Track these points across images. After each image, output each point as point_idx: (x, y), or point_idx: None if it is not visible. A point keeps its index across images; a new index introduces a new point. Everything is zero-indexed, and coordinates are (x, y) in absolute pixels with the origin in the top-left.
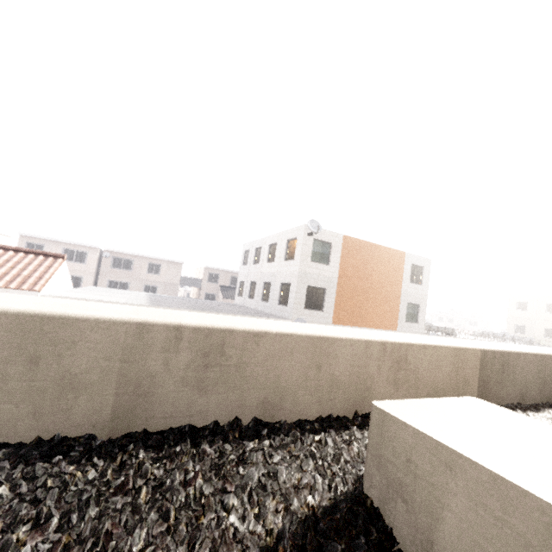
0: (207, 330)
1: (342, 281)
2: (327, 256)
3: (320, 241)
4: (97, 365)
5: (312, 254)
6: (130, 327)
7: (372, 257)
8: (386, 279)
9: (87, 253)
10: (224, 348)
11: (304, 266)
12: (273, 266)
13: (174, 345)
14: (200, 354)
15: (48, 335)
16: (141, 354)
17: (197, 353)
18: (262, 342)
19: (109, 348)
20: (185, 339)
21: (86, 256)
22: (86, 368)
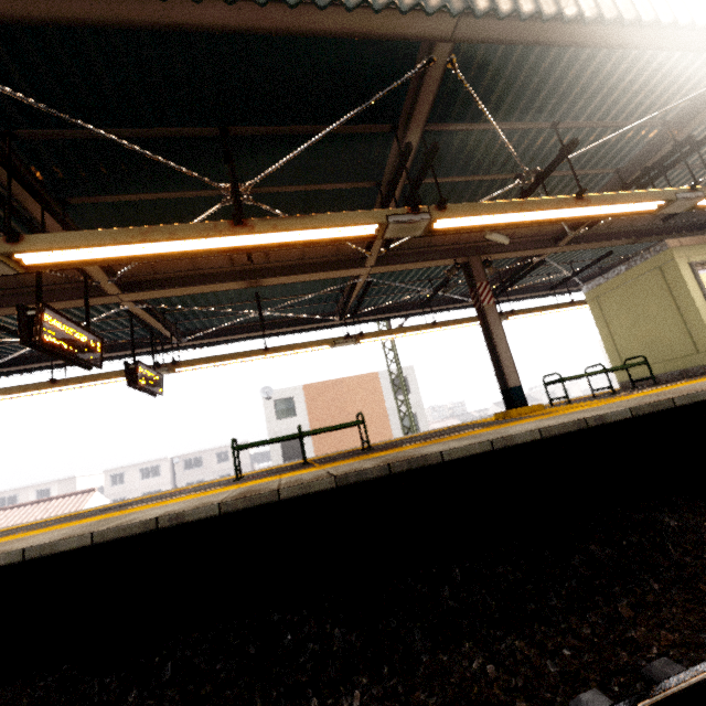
0: None
1: (315, 425)
2: (293, 409)
3: (281, 399)
4: None
5: (278, 413)
6: None
7: (340, 391)
8: (364, 405)
9: (159, 465)
10: None
11: (272, 426)
12: None
13: None
14: None
15: None
16: None
17: None
18: None
19: None
20: None
21: (160, 469)
22: None
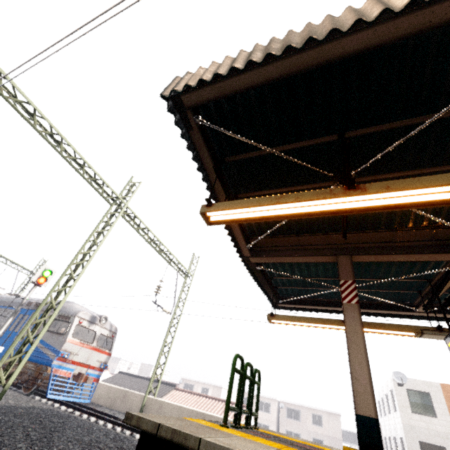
0: None
1: None
2: (430, 407)
3: (414, 390)
4: None
5: (412, 405)
6: None
7: None
8: None
9: (270, 403)
10: None
11: (406, 417)
12: (391, 417)
13: None
14: None
15: None
16: None
17: None
18: None
19: None
20: None
21: (270, 406)
22: None
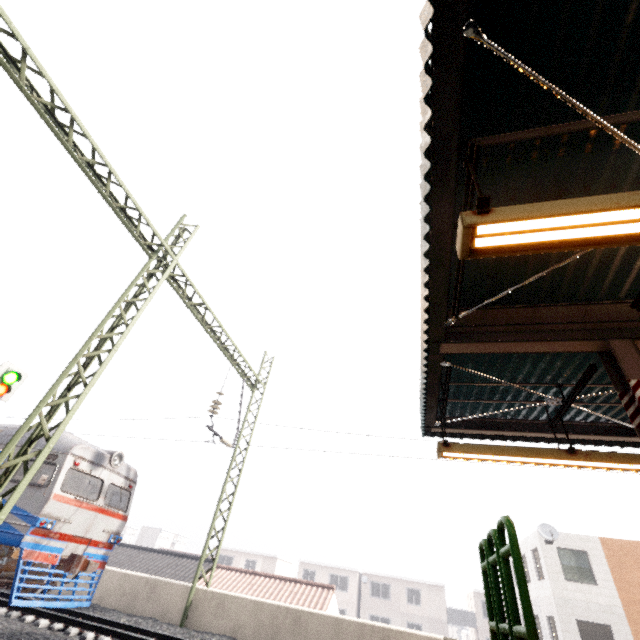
0: (382, 628)
1: (634, 612)
2: (588, 570)
3: (567, 549)
4: (351, 638)
5: (564, 569)
6: (359, 624)
7: None
8: None
9: (348, 577)
10: (389, 637)
11: (558, 587)
12: (531, 588)
13: (372, 633)
14: (381, 639)
15: (340, 625)
16: (363, 636)
17: (380, 638)
18: (404, 636)
19: (354, 632)
20: (375, 631)
21: (347, 582)
22: (349, 639)
